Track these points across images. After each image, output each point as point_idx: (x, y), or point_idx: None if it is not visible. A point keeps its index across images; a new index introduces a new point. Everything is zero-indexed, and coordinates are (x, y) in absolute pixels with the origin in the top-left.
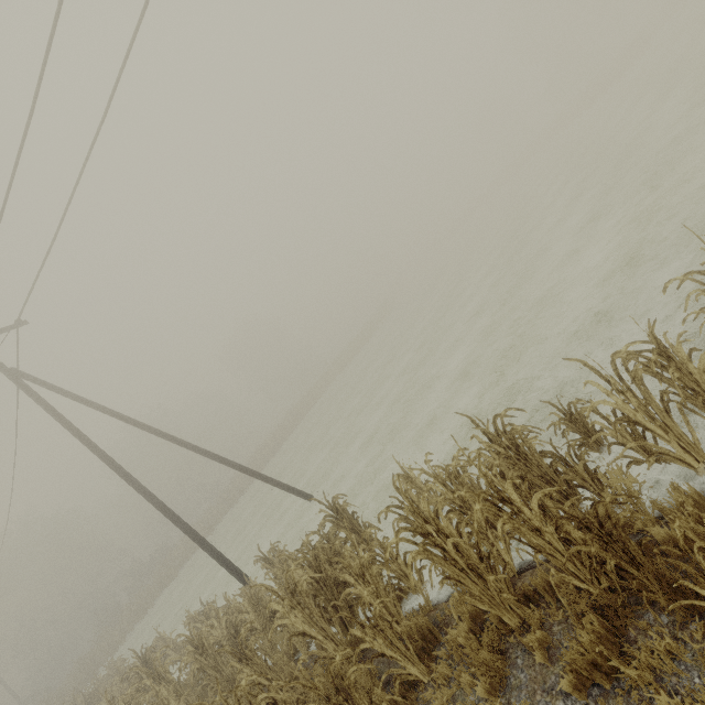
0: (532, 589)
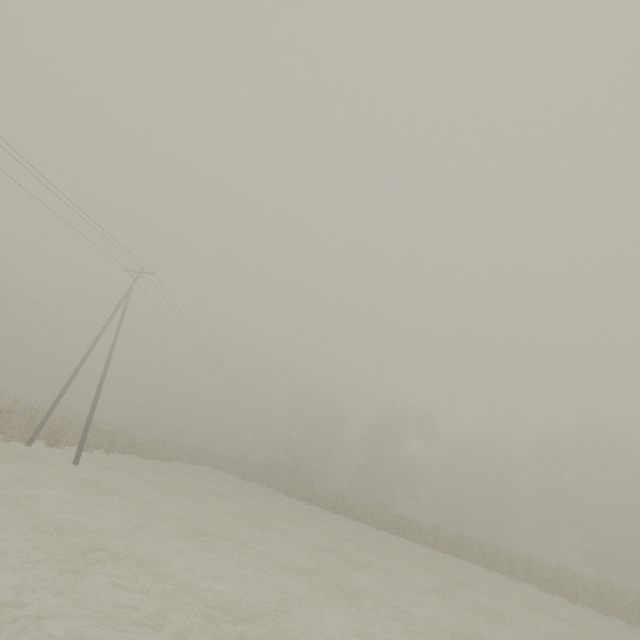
0: None
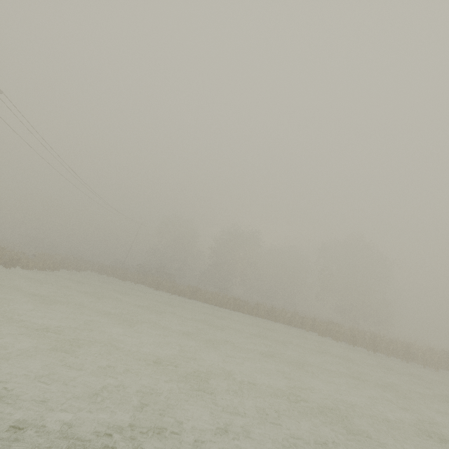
0: None
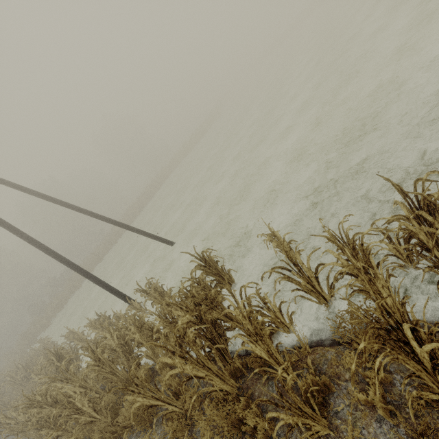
0: None
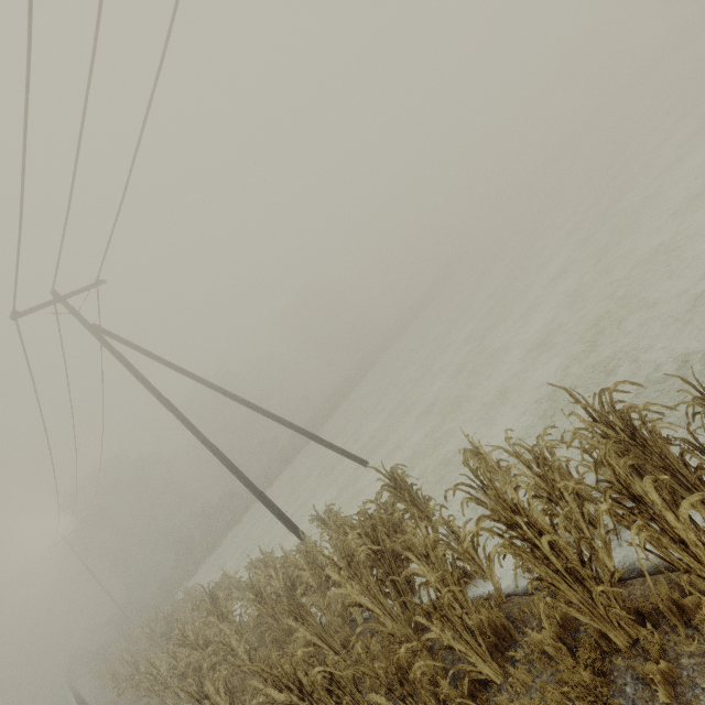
0: (651, 607)
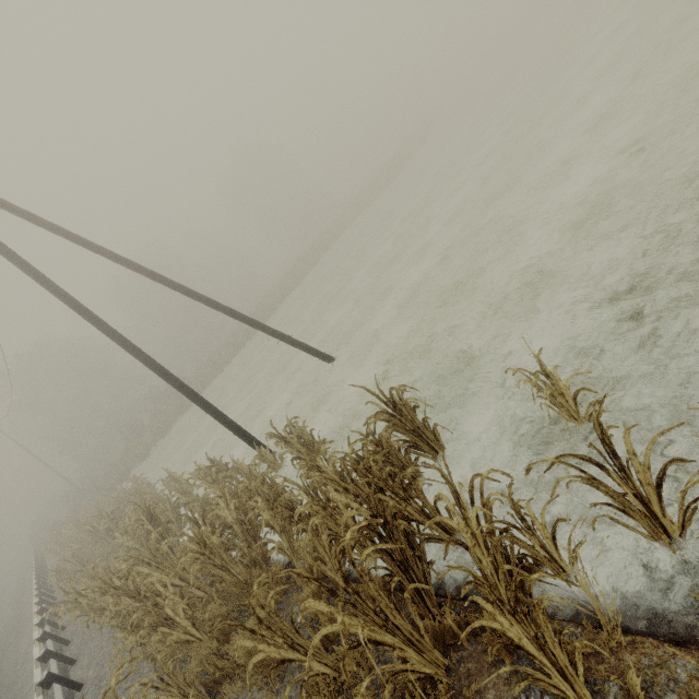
0: None
